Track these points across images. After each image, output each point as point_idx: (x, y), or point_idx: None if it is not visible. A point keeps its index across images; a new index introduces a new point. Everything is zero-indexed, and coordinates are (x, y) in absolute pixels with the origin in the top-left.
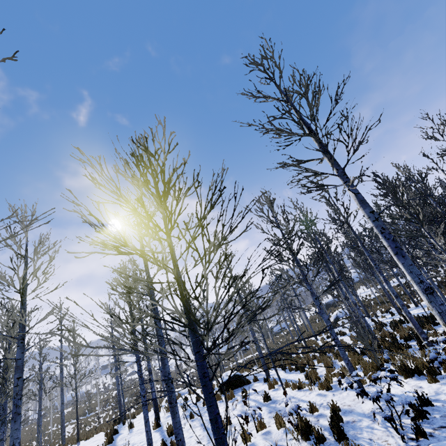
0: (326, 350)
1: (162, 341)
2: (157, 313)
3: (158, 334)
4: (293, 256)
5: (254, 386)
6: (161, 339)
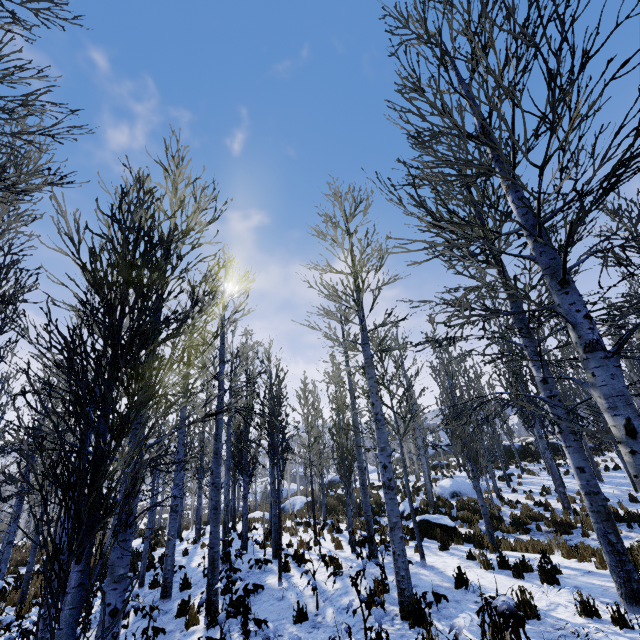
0: None
1: None
2: None
3: None
4: None
5: None
6: None
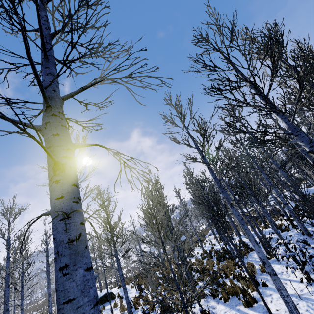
0: (169, 273)
1: (7, 300)
2: (7, 282)
3: (5, 296)
4: (110, 230)
5: (114, 302)
6: (6, 299)
